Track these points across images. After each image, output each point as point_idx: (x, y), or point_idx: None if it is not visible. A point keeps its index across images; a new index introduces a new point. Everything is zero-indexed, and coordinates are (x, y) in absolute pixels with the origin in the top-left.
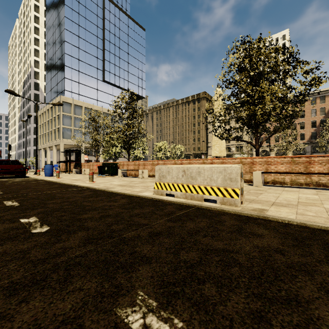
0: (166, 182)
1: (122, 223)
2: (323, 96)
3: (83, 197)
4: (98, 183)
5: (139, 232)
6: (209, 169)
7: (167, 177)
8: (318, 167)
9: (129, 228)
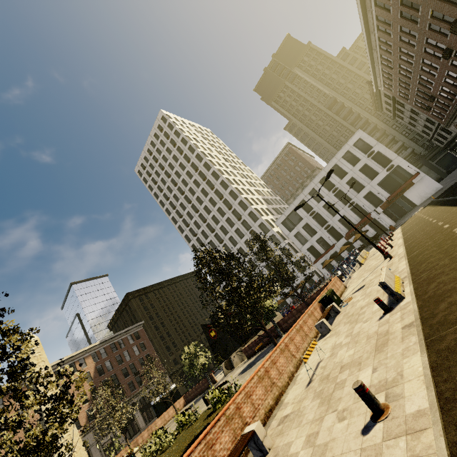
0: (394, 287)
1: (455, 257)
2: (82, 358)
3: (454, 289)
4: (384, 383)
5: (454, 254)
6: (387, 271)
7: (391, 284)
8: (316, 313)
9: (455, 255)
